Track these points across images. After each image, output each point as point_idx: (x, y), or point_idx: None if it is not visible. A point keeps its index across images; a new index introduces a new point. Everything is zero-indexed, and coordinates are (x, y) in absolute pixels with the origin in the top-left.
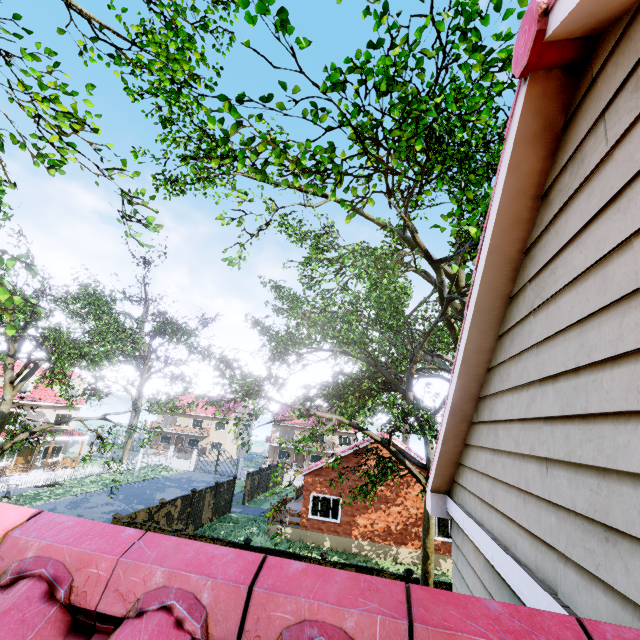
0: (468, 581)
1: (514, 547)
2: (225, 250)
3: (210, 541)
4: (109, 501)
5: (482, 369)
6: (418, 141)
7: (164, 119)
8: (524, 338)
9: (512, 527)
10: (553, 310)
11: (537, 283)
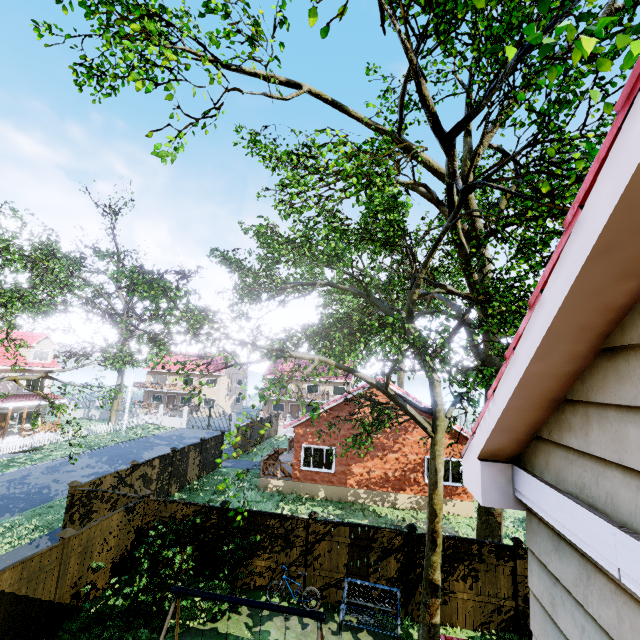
0: None
1: None
2: (150, 134)
3: (182, 506)
4: (91, 463)
5: None
6: None
7: None
8: None
9: None
10: None
11: None
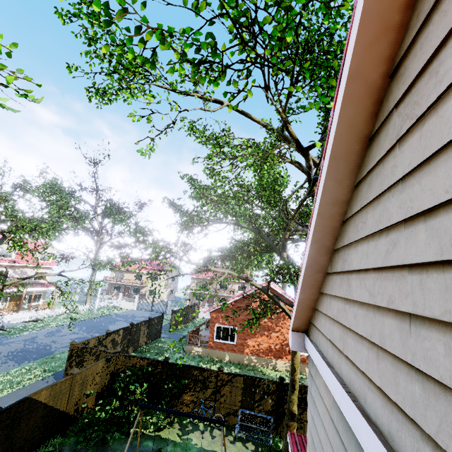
0: (319, 409)
1: (363, 400)
2: (137, 143)
3: (140, 359)
4: (75, 331)
5: (337, 222)
6: (289, 32)
7: (89, 38)
8: (385, 177)
9: (362, 378)
10: (432, 124)
11: (407, 102)
